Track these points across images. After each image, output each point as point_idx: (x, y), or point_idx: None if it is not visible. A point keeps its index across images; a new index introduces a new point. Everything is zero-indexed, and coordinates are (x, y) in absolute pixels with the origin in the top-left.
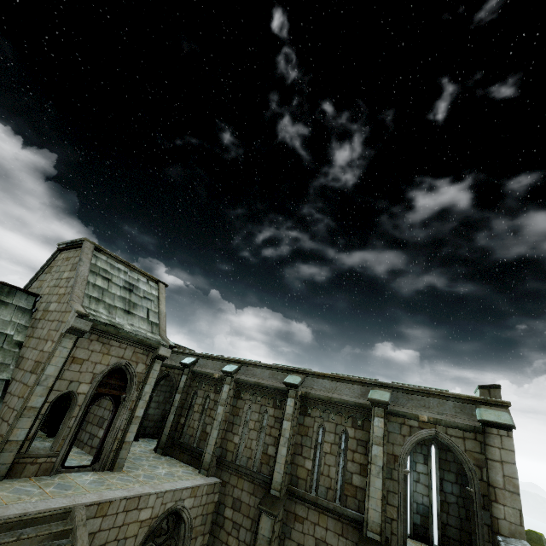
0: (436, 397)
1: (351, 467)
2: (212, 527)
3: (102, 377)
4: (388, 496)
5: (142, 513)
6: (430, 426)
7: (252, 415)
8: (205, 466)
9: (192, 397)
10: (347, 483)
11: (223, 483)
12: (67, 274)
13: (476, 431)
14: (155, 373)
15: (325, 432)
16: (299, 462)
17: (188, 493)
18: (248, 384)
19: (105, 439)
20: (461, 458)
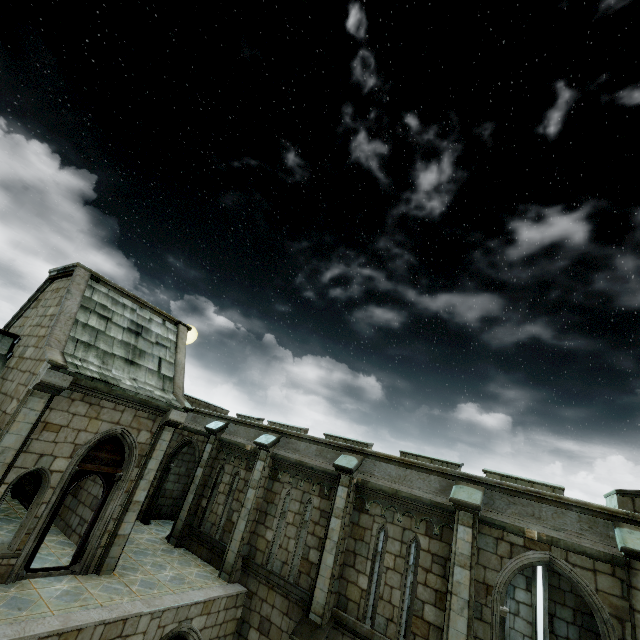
0: (551, 505)
1: (422, 594)
2: None
3: (88, 449)
4: None
5: None
6: (541, 547)
7: (291, 505)
8: (227, 568)
9: (218, 472)
10: (416, 616)
11: (250, 593)
12: (53, 310)
13: (615, 562)
14: (164, 444)
15: (388, 538)
16: (351, 577)
17: (199, 610)
18: (288, 462)
19: (90, 532)
20: (589, 601)
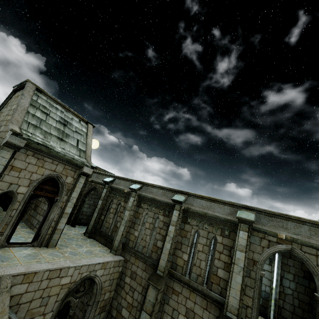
0: (294, 221)
1: (217, 264)
2: (116, 287)
3: (38, 183)
4: (246, 289)
5: (63, 279)
6: (286, 243)
7: (148, 219)
8: (114, 248)
9: (109, 203)
10: (213, 274)
11: (126, 260)
12: (15, 106)
13: None
14: (81, 184)
15: (199, 236)
16: (179, 255)
17: (100, 266)
18: (147, 198)
19: (42, 226)
20: (312, 270)
